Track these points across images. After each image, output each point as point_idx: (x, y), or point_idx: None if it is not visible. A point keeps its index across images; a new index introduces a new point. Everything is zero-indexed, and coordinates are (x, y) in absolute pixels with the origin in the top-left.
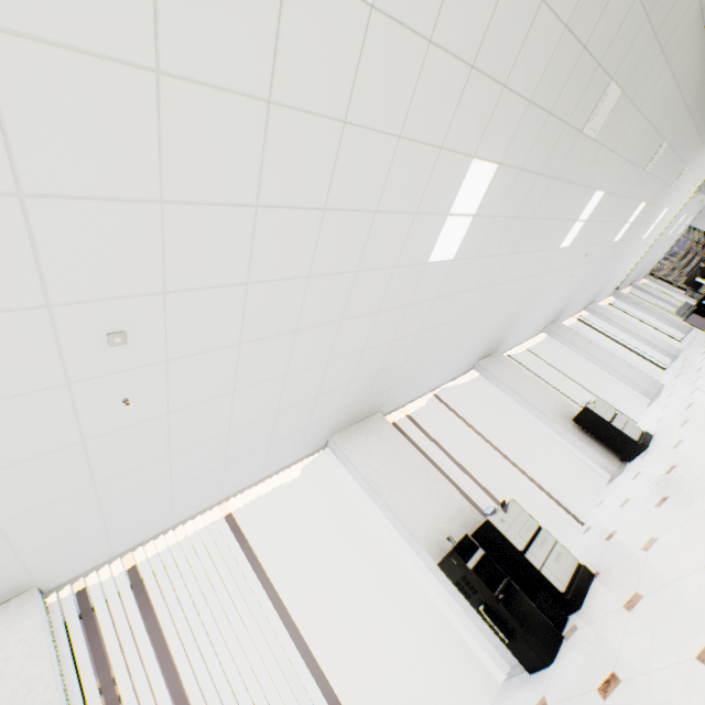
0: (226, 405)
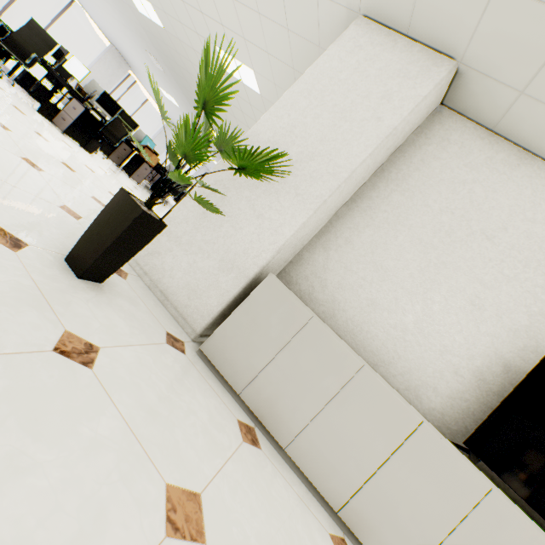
0: None
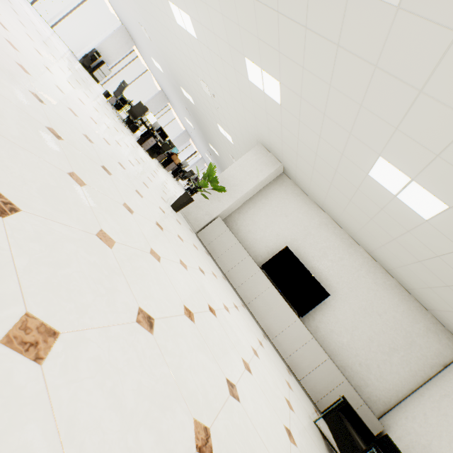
0: None
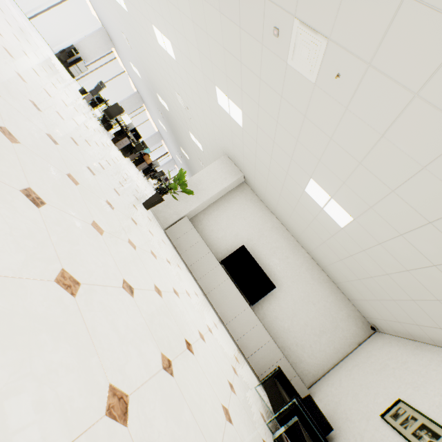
0: (96, 3)
